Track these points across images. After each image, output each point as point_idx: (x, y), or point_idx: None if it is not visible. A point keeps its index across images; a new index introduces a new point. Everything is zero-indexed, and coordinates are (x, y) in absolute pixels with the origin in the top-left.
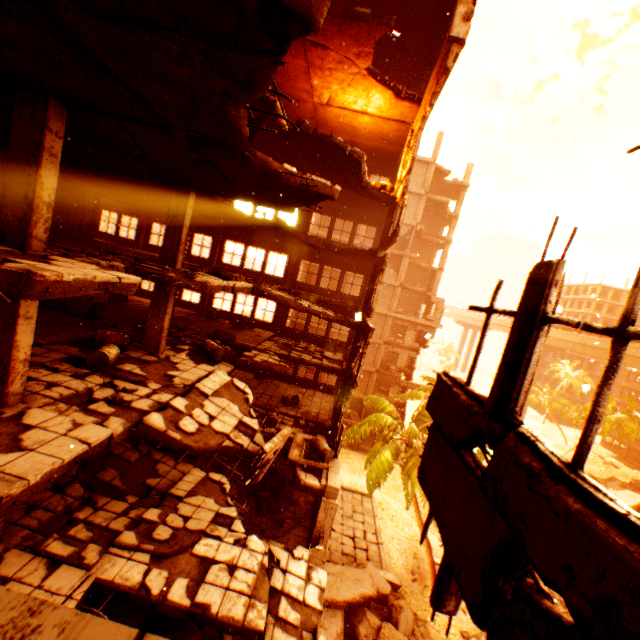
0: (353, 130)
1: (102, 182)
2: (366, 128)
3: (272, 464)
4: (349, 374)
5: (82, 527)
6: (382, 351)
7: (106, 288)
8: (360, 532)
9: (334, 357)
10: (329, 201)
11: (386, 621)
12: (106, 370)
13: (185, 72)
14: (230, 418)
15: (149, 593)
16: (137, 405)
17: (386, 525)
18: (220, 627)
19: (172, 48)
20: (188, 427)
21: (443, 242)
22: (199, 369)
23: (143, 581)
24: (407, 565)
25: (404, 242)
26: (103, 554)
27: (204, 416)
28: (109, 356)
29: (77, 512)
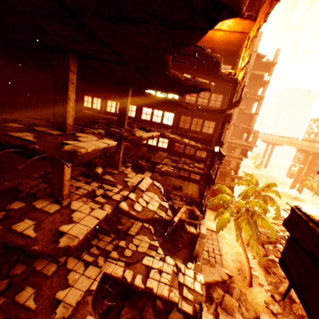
0: (211, 40)
1: (85, 84)
2: (219, 38)
3: None
4: (209, 177)
5: (95, 248)
6: None
7: (103, 150)
8: (211, 249)
9: (199, 166)
10: None
11: (227, 293)
12: (98, 179)
13: (145, 41)
14: (155, 202)
15: (126, 280)
16: (114, 198)
17: (224, 246)
18: (158, 298)
19: (141, 30)
20: (138, 208)
21: (259, 98)
22: (137, 177)
23: (123, 275)
24: (235, 266)
25: None
26: (105, 261)
27: (144, 202)
28: (99, 173)
29: (92, 241)
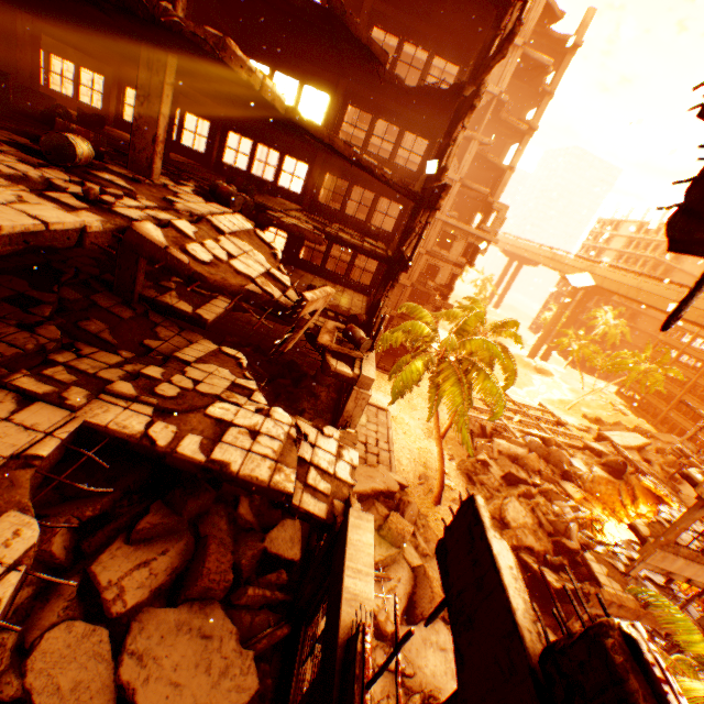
0: None
1: None
2: None
3: (291, 359)
4: (400, 257)
5: (62, 370)
6: (422, 263)
7: None
8: (373, 440)
9: (376, 245)
10: (400, 7)
11: (395, 511)
12: (73, 172)
13: None
14: (255, 264)
15: (154, 444)
16: (122, 212)
17: (399, 437)
18: (241, 486)
19: None
20: (199, 254)
21: (525, 129)
22: (210, 206)
23: (145, 432)
24: (415, 472)
25: (475, 122)
26: (92, 400)
27: (220, 251)
28: (75, 145)
29: (54, 355)
